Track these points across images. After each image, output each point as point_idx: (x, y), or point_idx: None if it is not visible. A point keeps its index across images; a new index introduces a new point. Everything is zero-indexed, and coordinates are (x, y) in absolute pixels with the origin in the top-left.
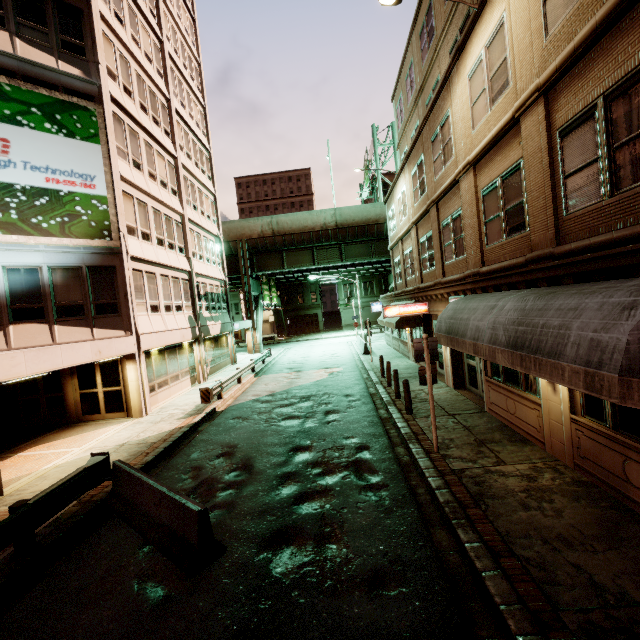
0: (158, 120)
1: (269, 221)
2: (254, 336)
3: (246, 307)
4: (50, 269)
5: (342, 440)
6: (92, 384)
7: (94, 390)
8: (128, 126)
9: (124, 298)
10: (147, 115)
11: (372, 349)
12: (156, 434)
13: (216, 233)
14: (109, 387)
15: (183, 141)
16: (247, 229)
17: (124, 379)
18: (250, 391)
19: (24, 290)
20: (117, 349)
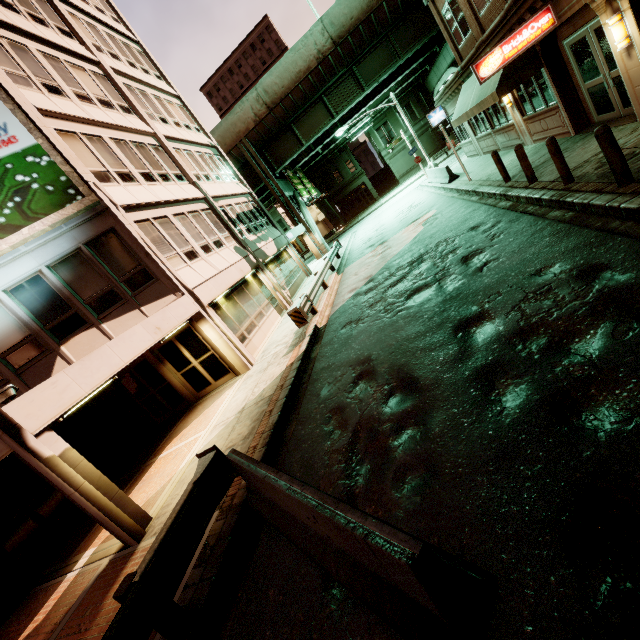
0: (40, 18)
1: (255, 96)
2: (313, 239)
3: (288, 213)
4: (51, 268)
5: (532, 279)
6: (185, 362)
7: (190, 366)
8: (2, 38)
9: (148, 259)
10: (20, 15)
11: (455, 173)
12: (269, 384)
13: (207, 143)
14: (201, 357)
15: (94, 39)
16: (239, 123)
17: (208, 343)
18: (343, 290)
19: (44, 305)
20: (176, 316)
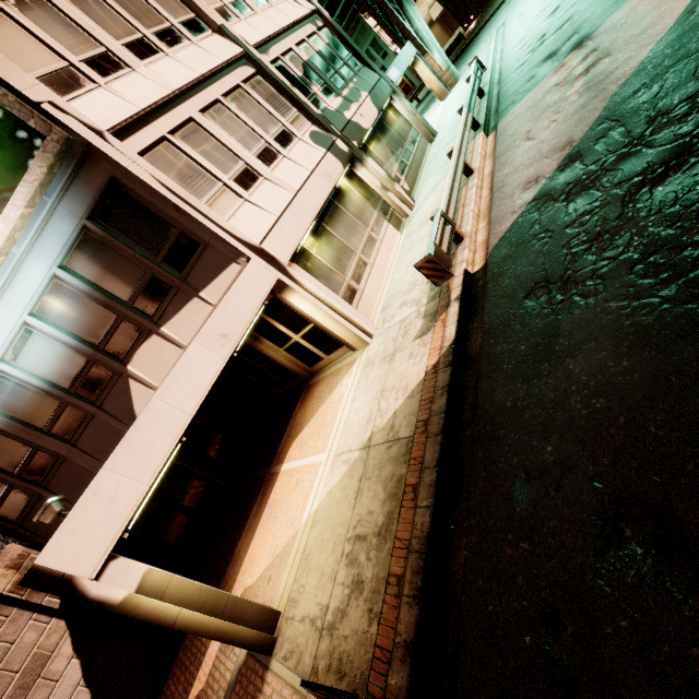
0: None
1: None
2: (431, 65)
3: (385, 27)
4: (66, 268)
5: None
6: (283, 337)
7: (292, 341)
8: None
9: (181, 215)
10: None
11: None
12: (403, 403)
13: None
14: (301, 331)
15: None
16: None
17: (304, 316)
18: (505, 180)
19: (83, 320)
20: (246, 304)
